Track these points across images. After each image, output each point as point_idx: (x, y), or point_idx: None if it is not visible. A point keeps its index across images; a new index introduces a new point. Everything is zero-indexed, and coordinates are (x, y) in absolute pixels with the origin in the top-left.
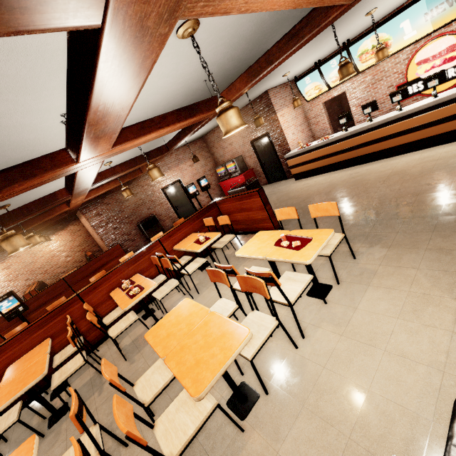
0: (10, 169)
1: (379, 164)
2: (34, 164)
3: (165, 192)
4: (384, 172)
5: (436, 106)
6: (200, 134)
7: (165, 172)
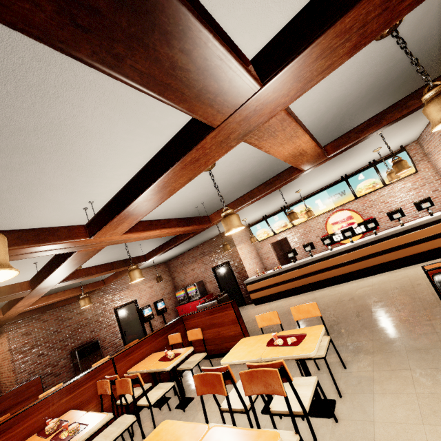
0: (27, 231)
1: (327, 290)
2: (52, 231)
3: (117, 313)
4: (334, 295)
5: (355, 248)
6: (166, 258)
7: (123, 290)
